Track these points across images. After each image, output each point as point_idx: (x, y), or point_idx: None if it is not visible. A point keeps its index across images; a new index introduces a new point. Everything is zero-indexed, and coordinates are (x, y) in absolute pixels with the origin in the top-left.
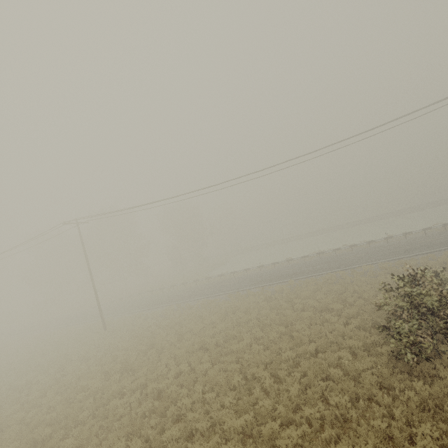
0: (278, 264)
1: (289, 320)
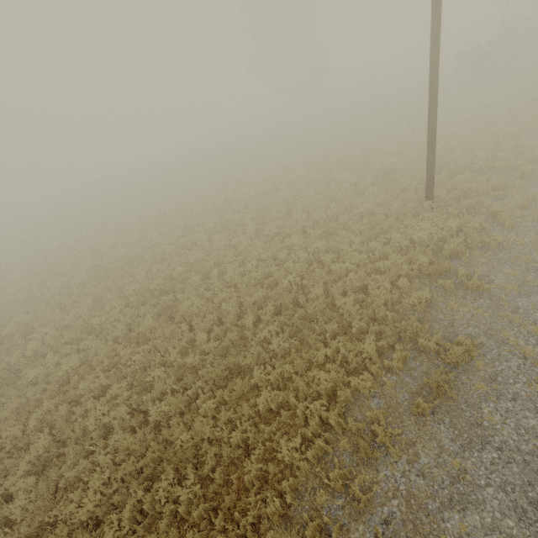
0: None
1: None
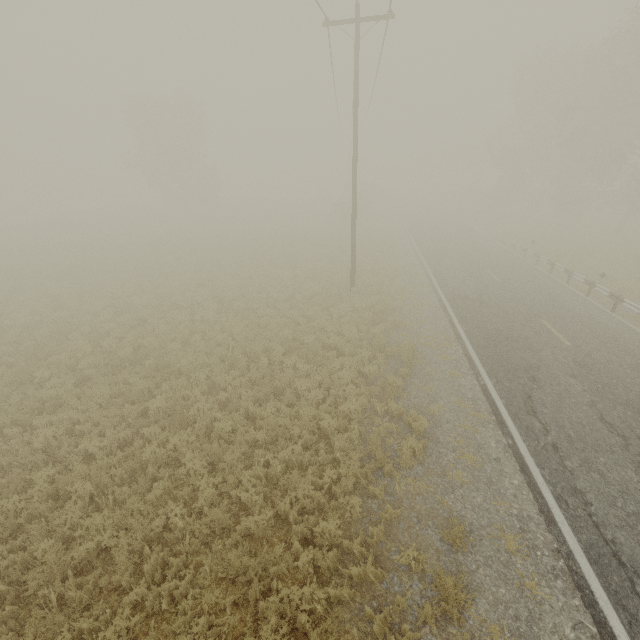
0: None
1: None
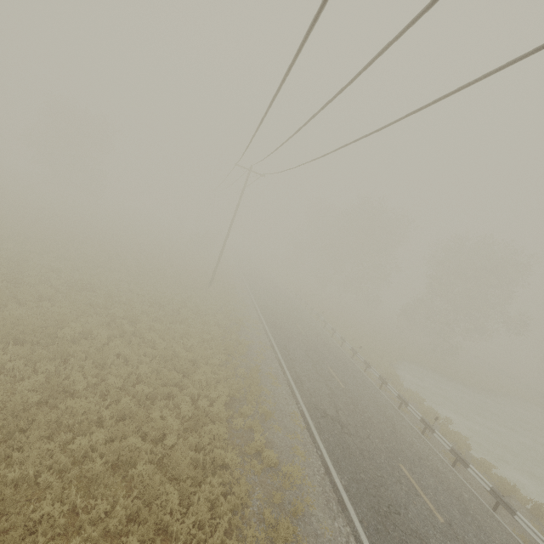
0: (494, 479)
1: (9, 427)
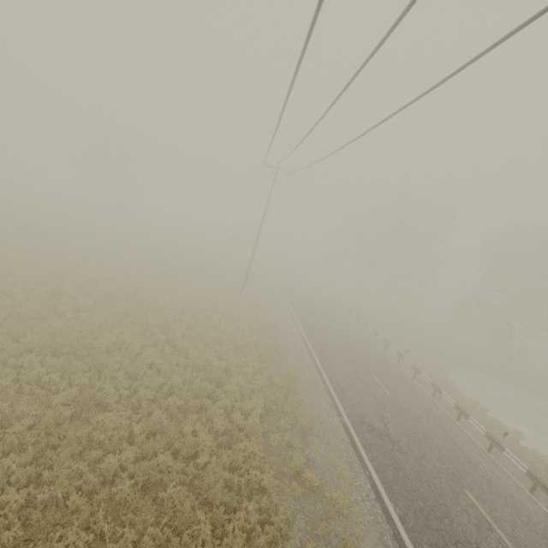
0: None
1: (40, 444)
